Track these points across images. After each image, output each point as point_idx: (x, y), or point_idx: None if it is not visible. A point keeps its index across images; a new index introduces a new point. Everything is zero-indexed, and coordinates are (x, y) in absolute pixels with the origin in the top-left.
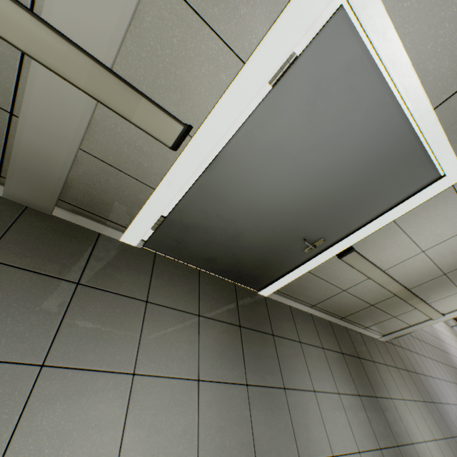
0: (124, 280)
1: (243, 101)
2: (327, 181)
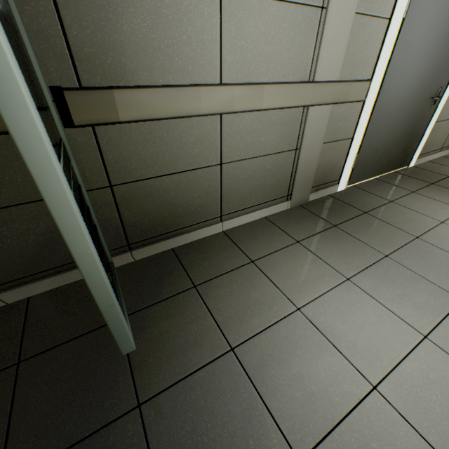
0: (370, 201)
1: (391, 40)
2: (436, 45)
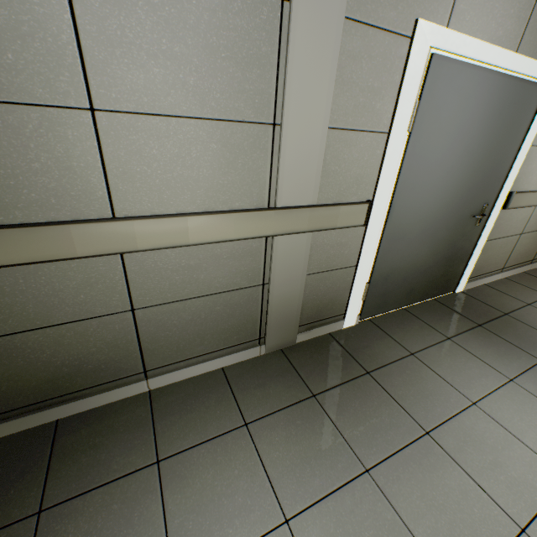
0: (382, 351)
1: (395, 156)
2: (469, 159)
